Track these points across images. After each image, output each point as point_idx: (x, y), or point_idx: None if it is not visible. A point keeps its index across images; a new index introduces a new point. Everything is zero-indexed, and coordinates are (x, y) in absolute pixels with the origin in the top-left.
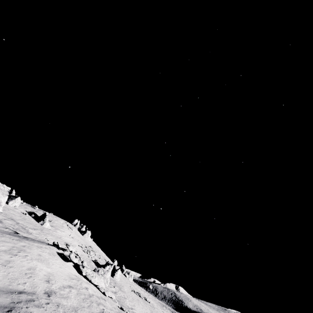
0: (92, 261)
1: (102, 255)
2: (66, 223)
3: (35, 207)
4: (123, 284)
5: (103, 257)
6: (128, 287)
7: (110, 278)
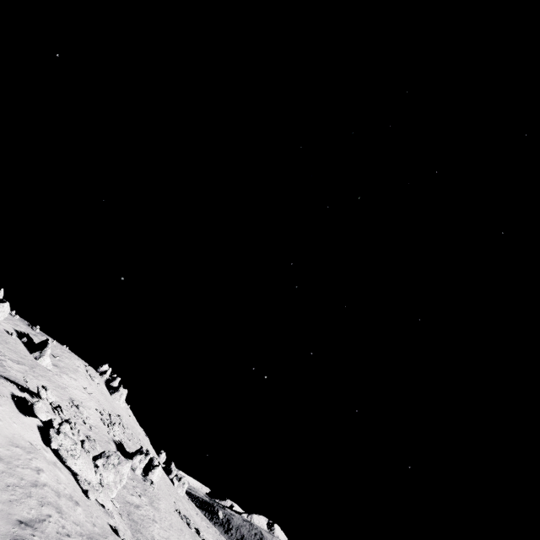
0: (113, 443)
1: (139, 437)
2: (85, 366)
3: (36, 328)
4: (163, 496)
5: (140, 441)
6: (170, 503)
7: (138, 478)
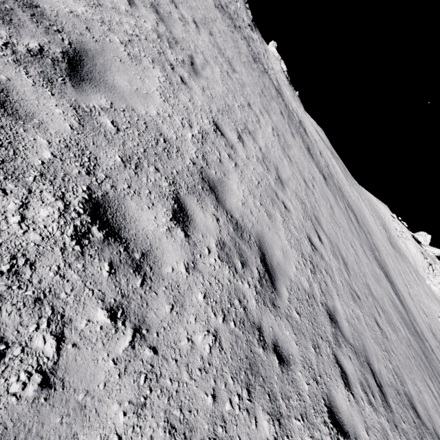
0: None
1: None
2: None
3: None
4: None
5: None
6: None
7: None
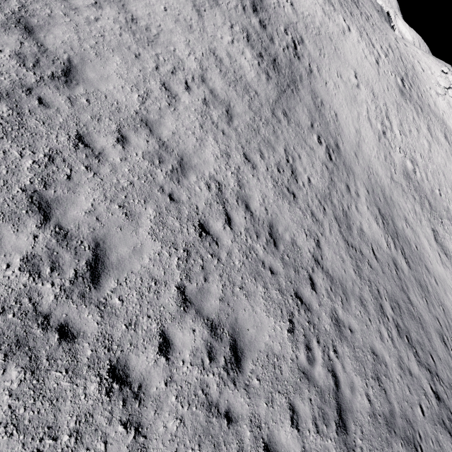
0: None
1: None
2: None
3: None
4: None
5: None
6: None
7: None
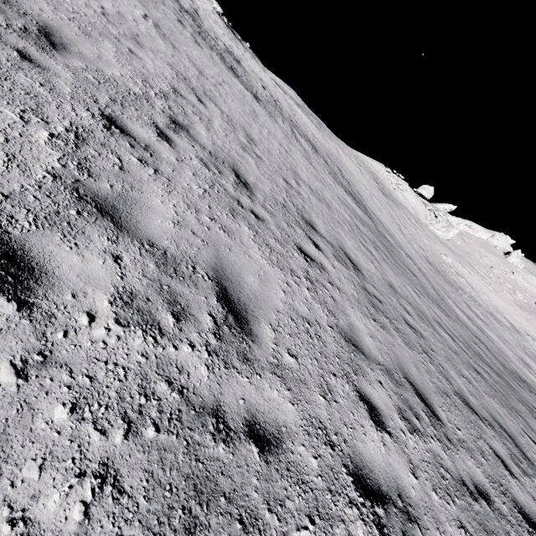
0: None
1: None
2: None
3: None
4: None
5: None
6: None
7: None
